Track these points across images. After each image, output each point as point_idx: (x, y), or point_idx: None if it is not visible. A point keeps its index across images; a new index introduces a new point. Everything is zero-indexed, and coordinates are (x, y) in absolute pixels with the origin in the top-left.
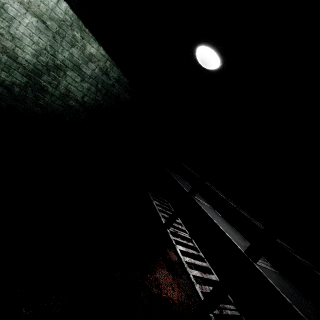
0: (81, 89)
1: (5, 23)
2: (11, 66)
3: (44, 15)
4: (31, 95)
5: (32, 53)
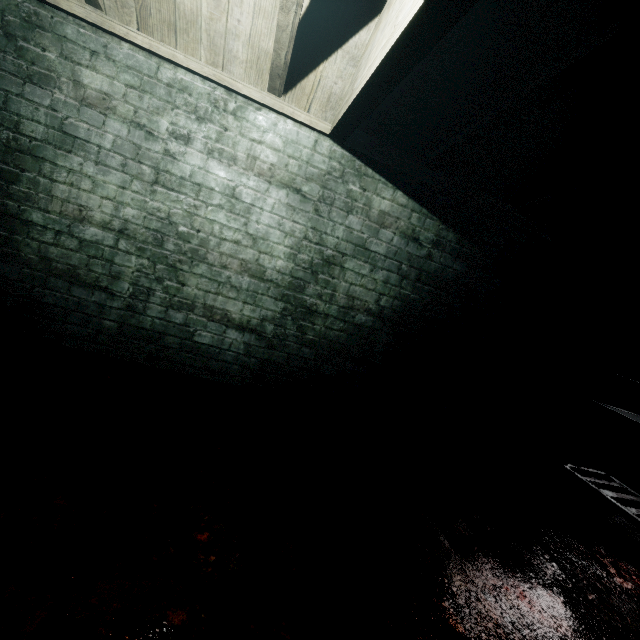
0: (373, 285)
1: (240, 220)
2: (257, 290)
3: (296, 178)
4: (293, 329)
5: (285, 254)
